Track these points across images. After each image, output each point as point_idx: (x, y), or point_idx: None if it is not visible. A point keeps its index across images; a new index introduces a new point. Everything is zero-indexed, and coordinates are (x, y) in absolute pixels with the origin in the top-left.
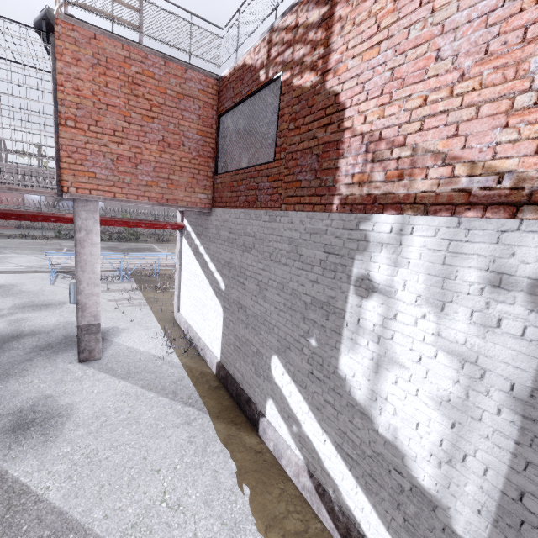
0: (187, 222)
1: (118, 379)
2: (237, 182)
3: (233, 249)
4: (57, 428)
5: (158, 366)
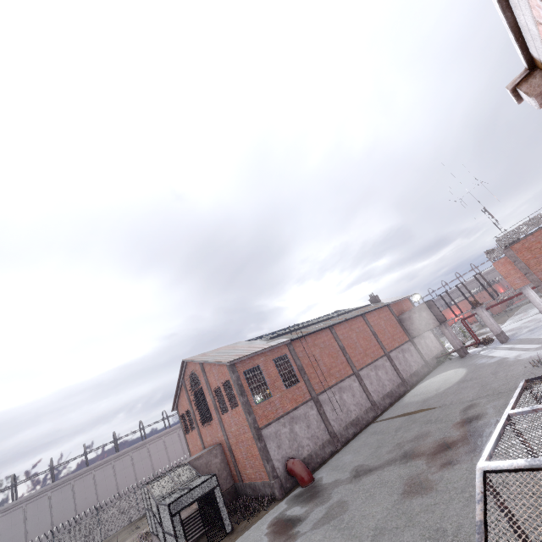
0: None
1: None
2: None
3: None
4: None
5: None
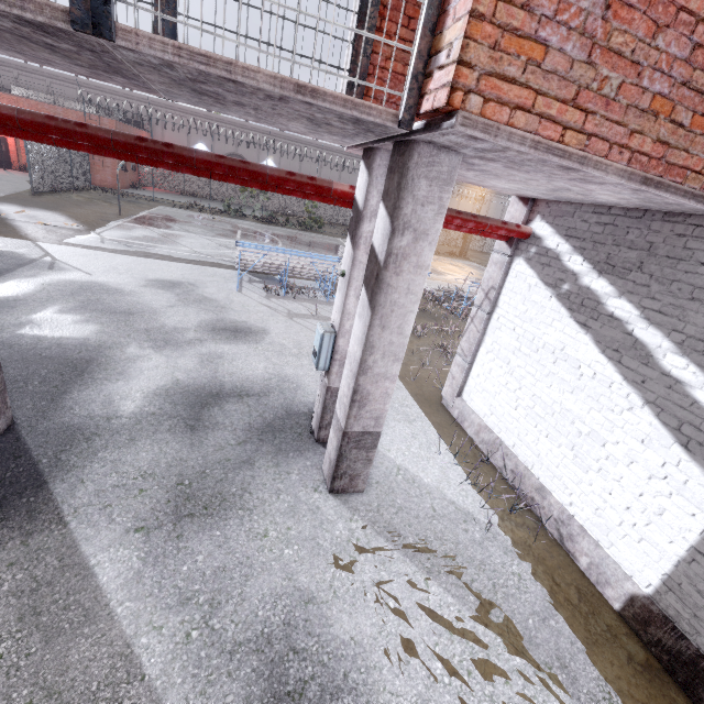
0: (548, 227)
1: (420, 571)
2: None
3: None
4: None
5: (478, 543)
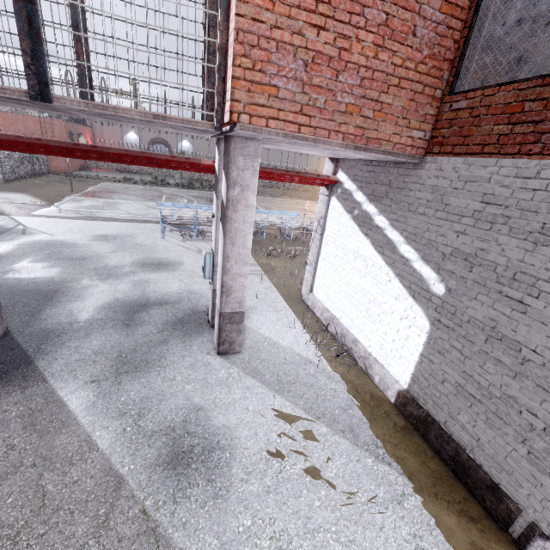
0: (345, 176)
1: (271, 391)
2: (545, 102)
3: (491, 233)
4: (223, 471)
5: (311, 375)
